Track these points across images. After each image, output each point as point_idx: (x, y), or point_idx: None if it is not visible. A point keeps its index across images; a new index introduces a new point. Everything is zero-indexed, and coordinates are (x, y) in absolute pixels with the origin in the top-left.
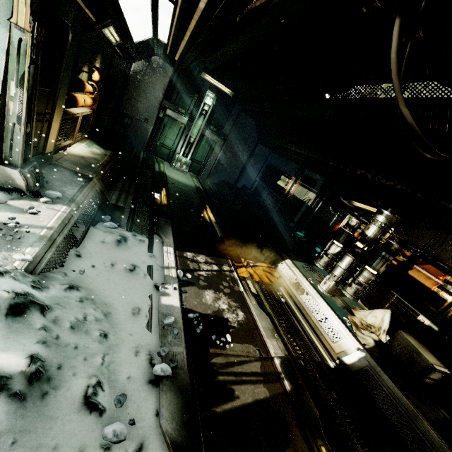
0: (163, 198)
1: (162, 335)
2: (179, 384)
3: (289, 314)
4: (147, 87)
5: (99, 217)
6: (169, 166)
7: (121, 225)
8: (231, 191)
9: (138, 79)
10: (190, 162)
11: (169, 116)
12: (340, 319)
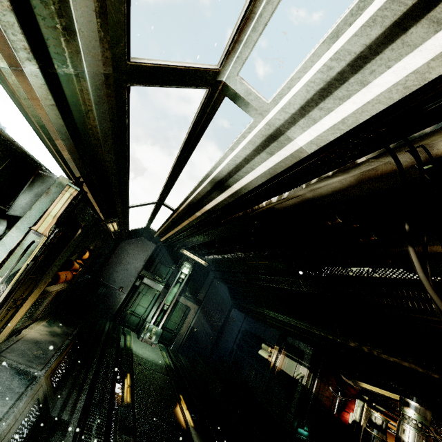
0: (126, 393)
1: None
2: None
3: None
4: (129, 260)
5: None
6: (137, 337)
7: None
8: (207, 366)
9: (122, 253)
10: (161, 331)
11: (145, 283)
12: None
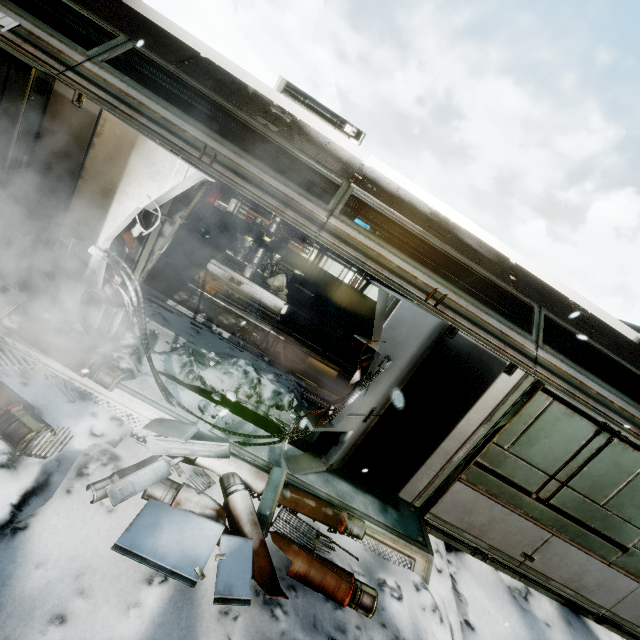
0: None
1: (248, 350)
2: (272, 360)
3: (248, 304)
4: None
5: None
6: None
7: None
8: None
9: None
10: None
11: None
12: (270, 292)
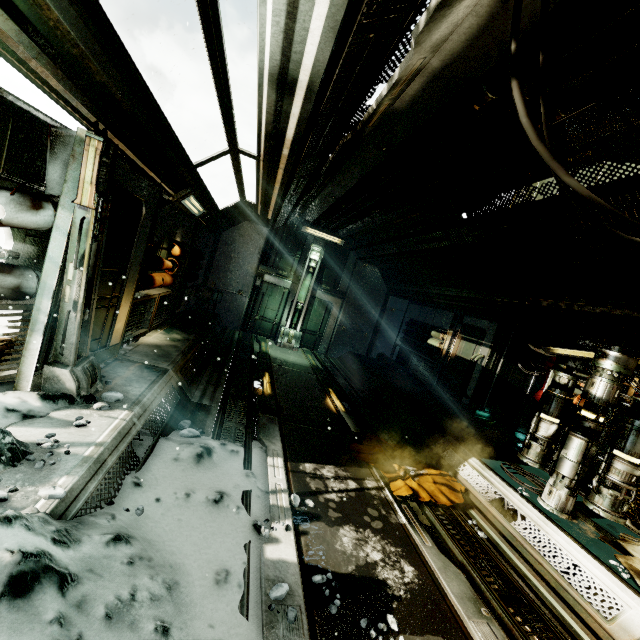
0: (266, 387)
1: (268, 624)
2: None
3: (499, 563)
4: (239, 255)
5: (174, 422)
6: (274, 343)
7: (205, 431)
8: (363, 364)
9: (228, 248)
10: (300, 333)
11: (267, 282)
12: (603, 565)
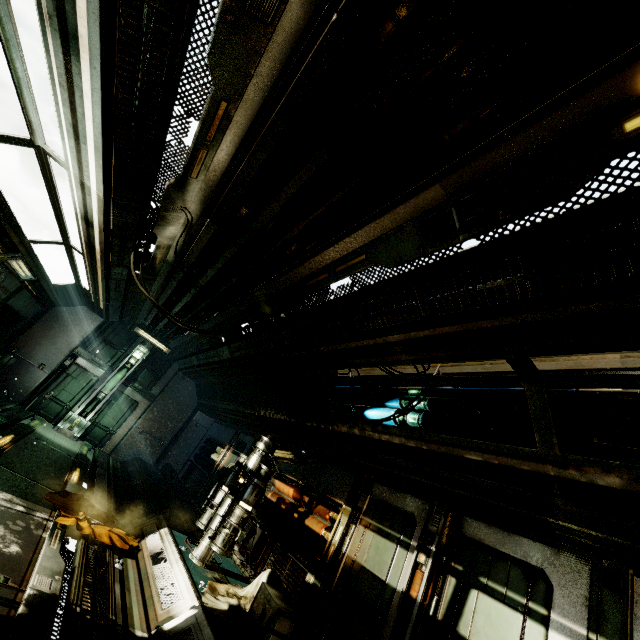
0: None
1: None
2: None
3: (112, 576)
4: (60, 332)
5: None
6: (52, 427)
7: None
8: (140, 466)
9: (52, 322)
10: (89, 423)
11: (79, 365)
12: (190, 579)
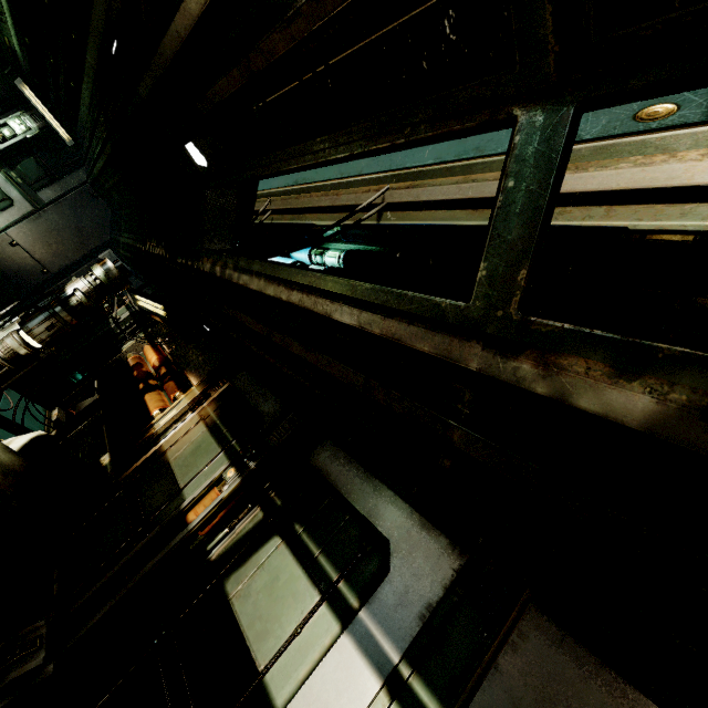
0: None
1: None
2: None
3: None
4: None
5: None
6: None
7: None
8: None
9: None
10: None
11: None
12: None
